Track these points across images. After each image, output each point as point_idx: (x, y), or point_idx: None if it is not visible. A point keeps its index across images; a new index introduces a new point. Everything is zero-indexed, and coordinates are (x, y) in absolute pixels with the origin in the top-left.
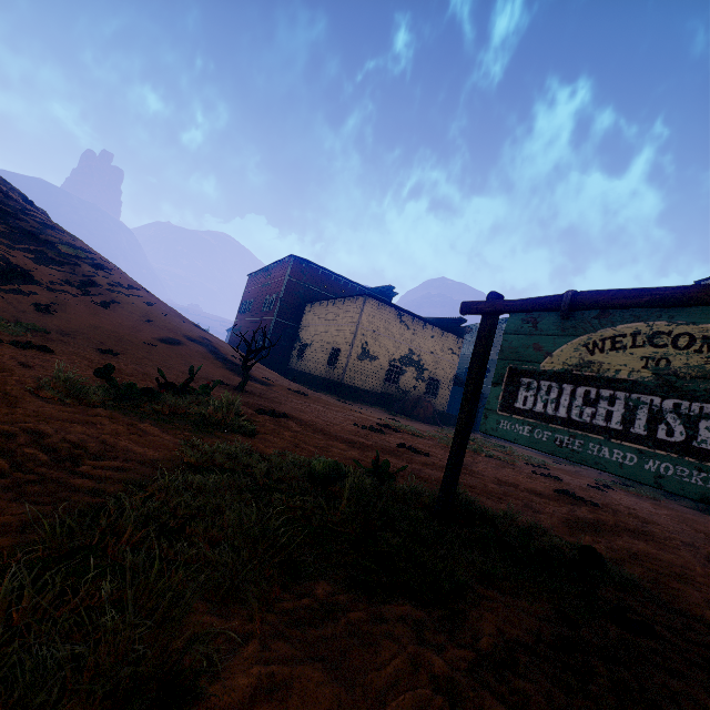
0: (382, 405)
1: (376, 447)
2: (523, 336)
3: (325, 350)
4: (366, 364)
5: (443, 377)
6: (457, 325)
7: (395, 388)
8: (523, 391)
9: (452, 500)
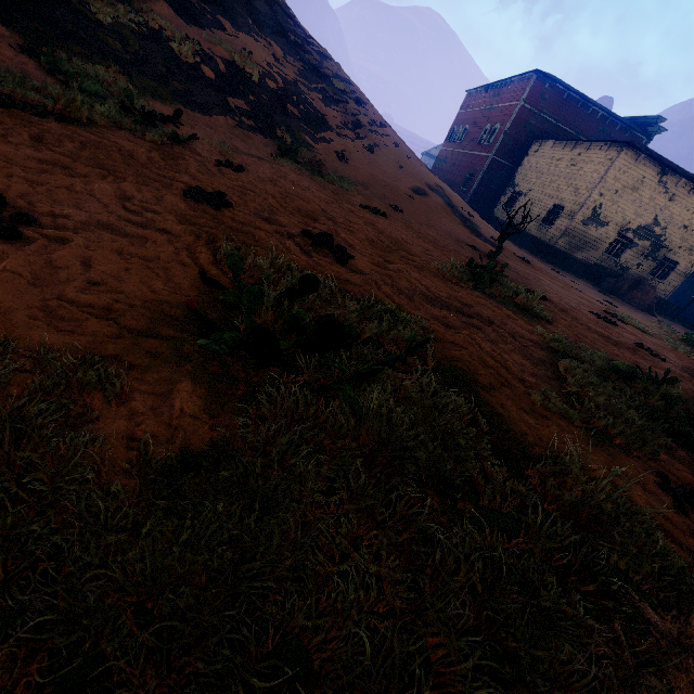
0: (588, 277)
1: (623, 345)
2: None
3: (543, 204)
4: (589, 230)
5: (684, 260)
6: None
7: (613, 262)
8: None
9: None
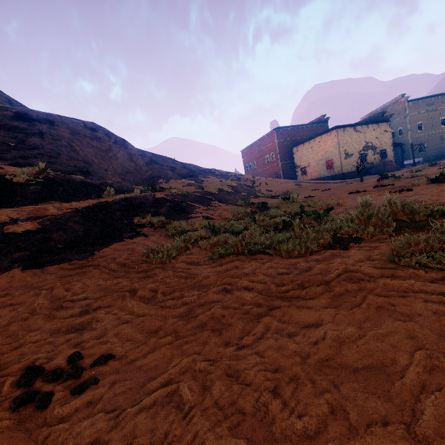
0: (362, 175)
1: (440, 170)
2: None
3: (321, 164)
4: (349, 160)
5: (386, 147)
6: (382, 116)
7: (366, 164)
8: None
9: None
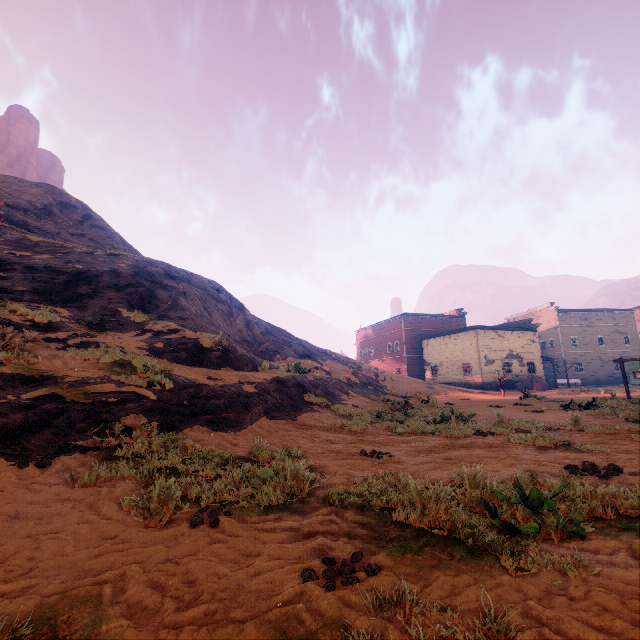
0: (507, 388)
1: (585, 398)
2: (632, 366)
3: (456, 366)
4: (490, 367)
5: (534, 359)
6: (528, 324)
7: (510, 375)
8: (636, 375)
9: (630, 397)
